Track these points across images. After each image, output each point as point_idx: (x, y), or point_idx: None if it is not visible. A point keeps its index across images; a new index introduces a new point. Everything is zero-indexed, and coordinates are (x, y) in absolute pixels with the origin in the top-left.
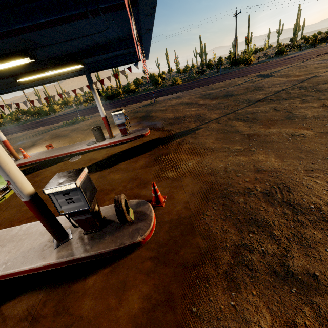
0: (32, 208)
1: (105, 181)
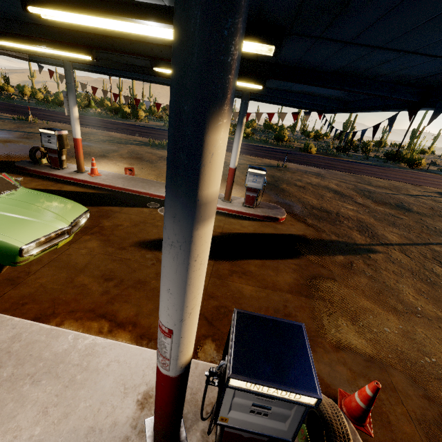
0: (168, 389)
1: (226, 288)
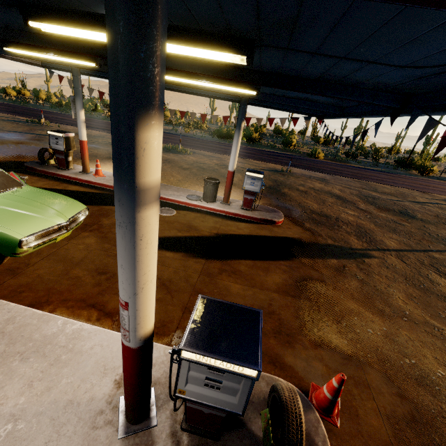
0: (130, 361)
1: (214, 285)
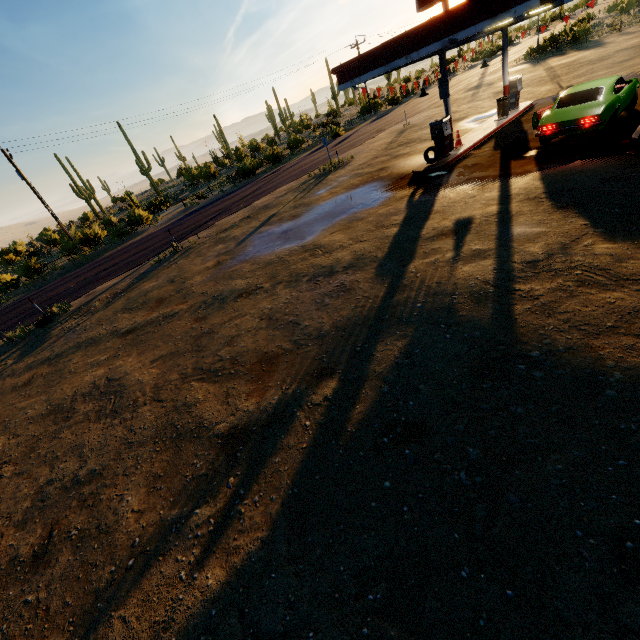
0: None
1: None
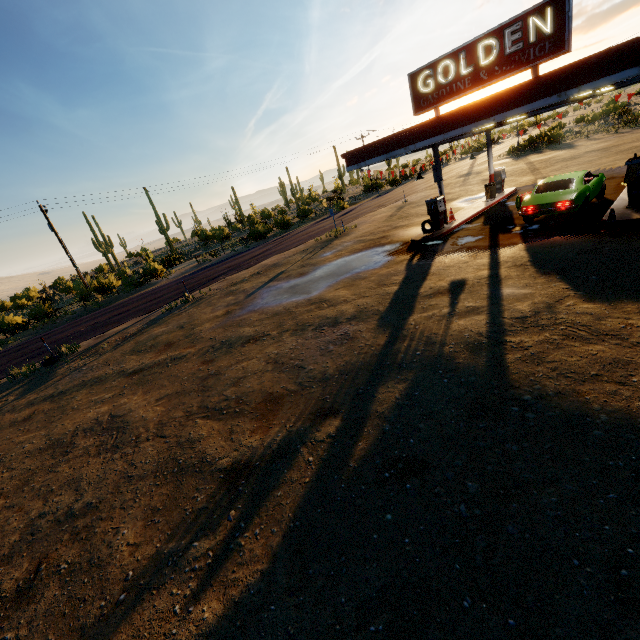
0: None
1: None
